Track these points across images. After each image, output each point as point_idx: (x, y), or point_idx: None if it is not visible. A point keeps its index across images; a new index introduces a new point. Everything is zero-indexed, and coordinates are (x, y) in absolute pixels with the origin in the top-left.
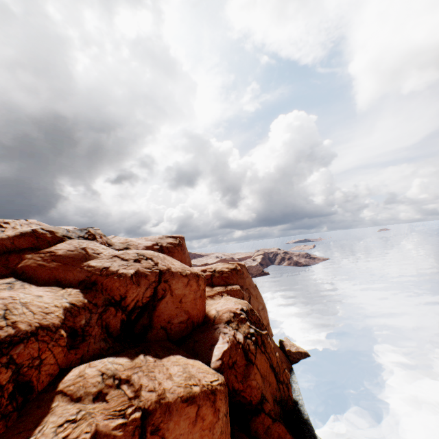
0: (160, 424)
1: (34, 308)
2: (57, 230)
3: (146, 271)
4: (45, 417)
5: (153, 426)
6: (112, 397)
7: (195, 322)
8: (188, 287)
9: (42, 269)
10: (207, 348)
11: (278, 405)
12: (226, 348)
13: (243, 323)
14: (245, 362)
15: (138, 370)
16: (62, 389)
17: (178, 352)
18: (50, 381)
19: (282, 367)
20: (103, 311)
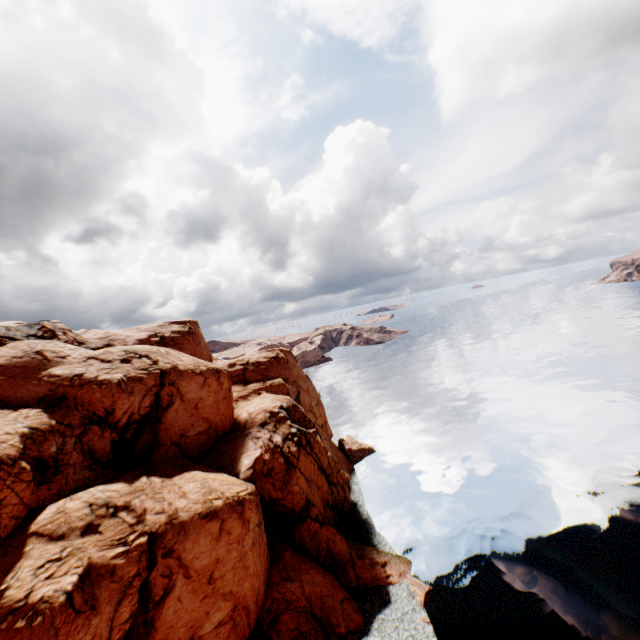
0: (175, 546)
1: None
2: None
3: (140, 373)
4: (18, 563)
5: (165, 549)
6: (107, 527)
7: (220, 431)
8: (205, 388)
9: None
10: (236, 459)
11: (331, 509)
12: (259, 454)
13: (282, 423)
14: (286, 467)
15: (140, 493)
16: (36, 531)
17: (196, 468)
18: (17, 525)
19: (336, 468)
20: (83, 432)
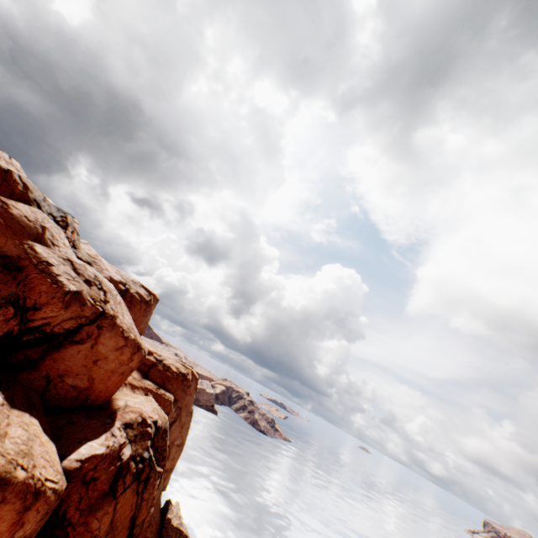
0: None
1: None
2: (34, 189)
3: (89, 299)
4: None
5: None
6: None
7: (91, 400)
8: (117, 352)
9: None
10: (77, 439)
11: None
12: (101, 452)
13: (144, 438)
14: (108, 489)
15: None
16: None
17: (39, 417)
18: None
19: (145, 532)
20: None
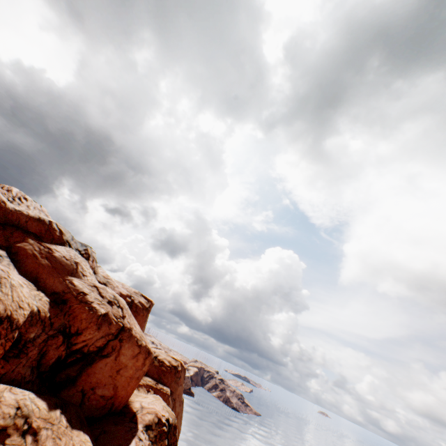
0: None
1: (16, 294)
2: (66, 232)
3: (113, 318)
4: None
5: None
6: (11, 443)
7: (115, 406)
8: (134, 359)
9: (33, 260)
10: None
11: None
12: None
13: (162, 437)
14: None
15: (49, 426)
16: None
17: (88, 432)
18: None
19: None
20: (53, 335)
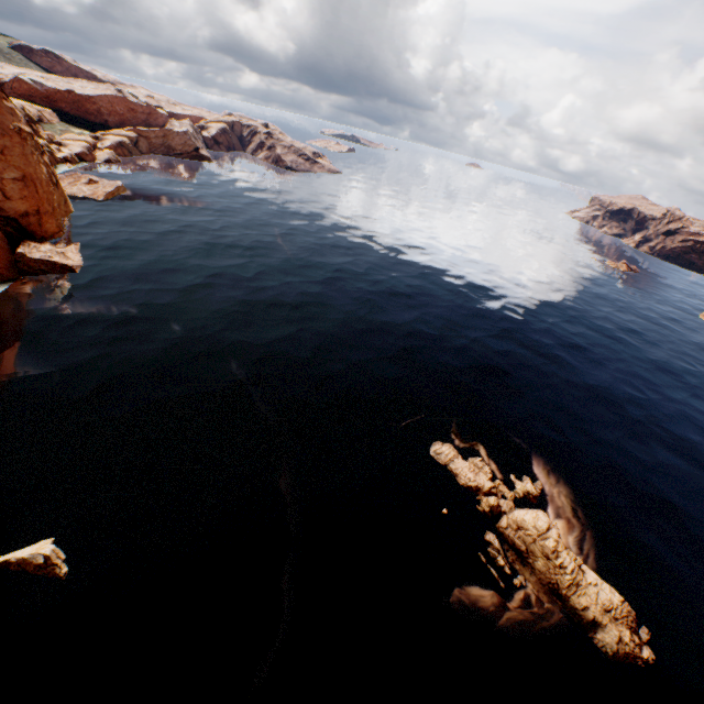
0: None
1: None
2: None
3: None
4: None
5: None
6: None
7: None
8: None
9: None
10: None
11: None
12: None
13: None
14: None
15: None
16: None
17: None
18: None
19: None
20: None
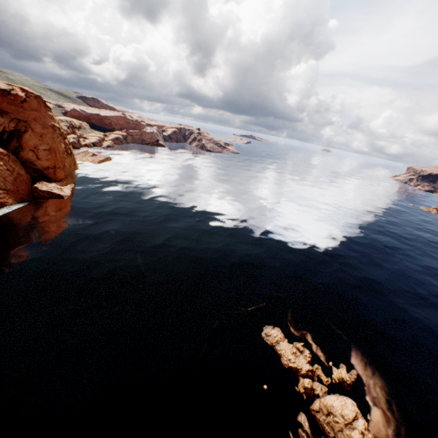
0: None
1: None
2: None
3: None
4: None
5: None
6: None
7: None
8: None
9: None
10: None
11: None
12: None
13: None
14: None
15: None
16: None
17: None
18: None
19: None
20: None
